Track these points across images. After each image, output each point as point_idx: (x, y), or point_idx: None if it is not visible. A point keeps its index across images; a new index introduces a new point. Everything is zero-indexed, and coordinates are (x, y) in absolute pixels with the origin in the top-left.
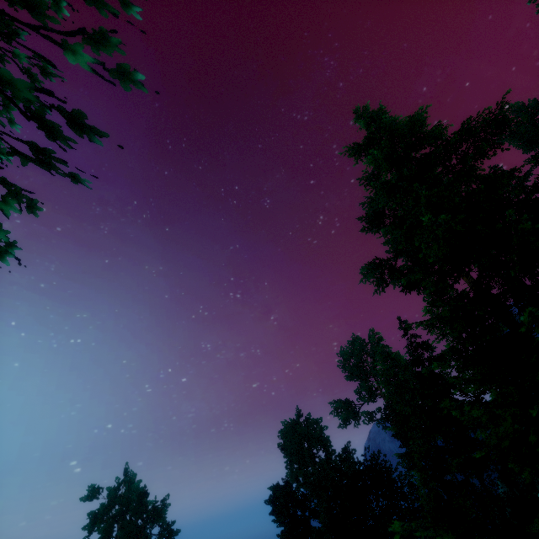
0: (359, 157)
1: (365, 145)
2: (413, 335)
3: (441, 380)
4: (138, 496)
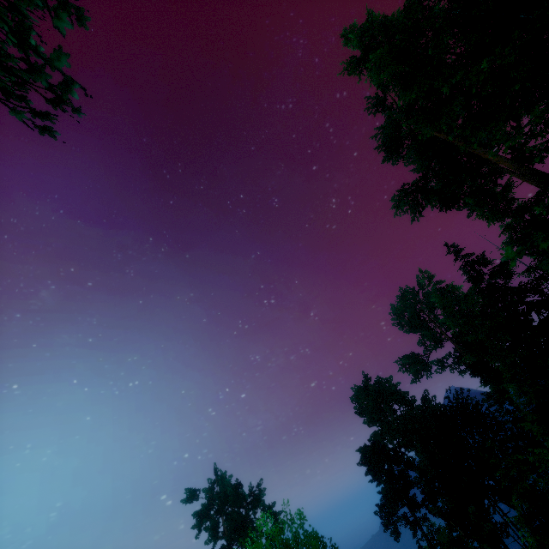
0: (360, 72)
1: (363, 57)
2: (466, 255)
3: (509, 288)
4: (233, 488)
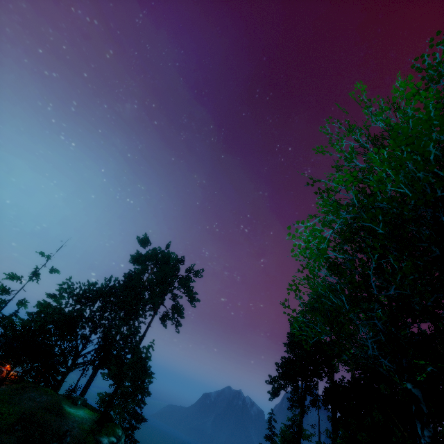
0: None
1: None
2: None
3: None
4: (177, 259)
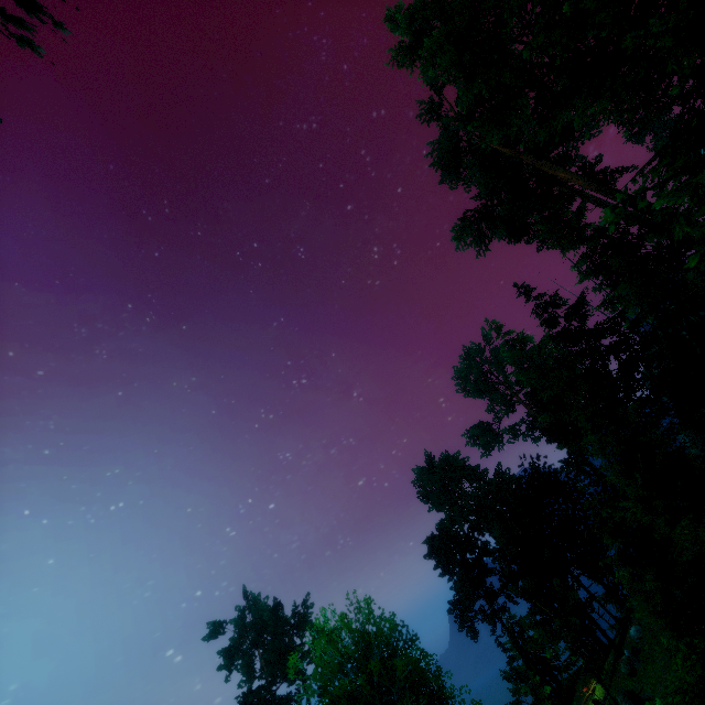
0: (411, 64)
1: (414, 45)
2: (538, 296)
3: (586, 330)
4: (272, 611)
